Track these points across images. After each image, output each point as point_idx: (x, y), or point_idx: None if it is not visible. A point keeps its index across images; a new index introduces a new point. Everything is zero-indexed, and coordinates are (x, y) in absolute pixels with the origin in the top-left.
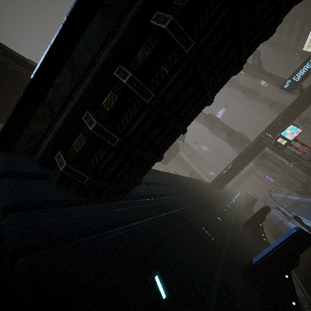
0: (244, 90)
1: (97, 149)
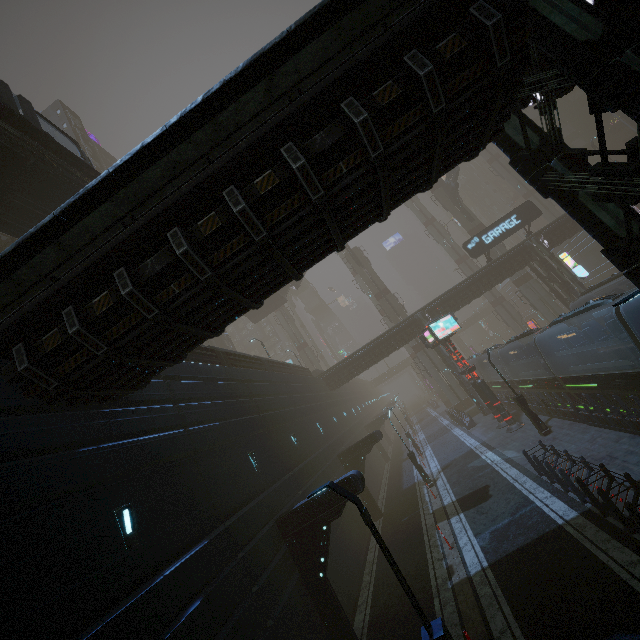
0: (427, 221)
1: (77, 351)
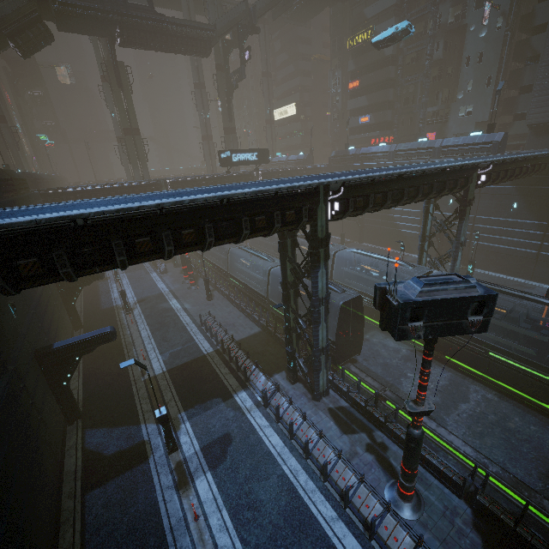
0: (198, 83)
1: None
